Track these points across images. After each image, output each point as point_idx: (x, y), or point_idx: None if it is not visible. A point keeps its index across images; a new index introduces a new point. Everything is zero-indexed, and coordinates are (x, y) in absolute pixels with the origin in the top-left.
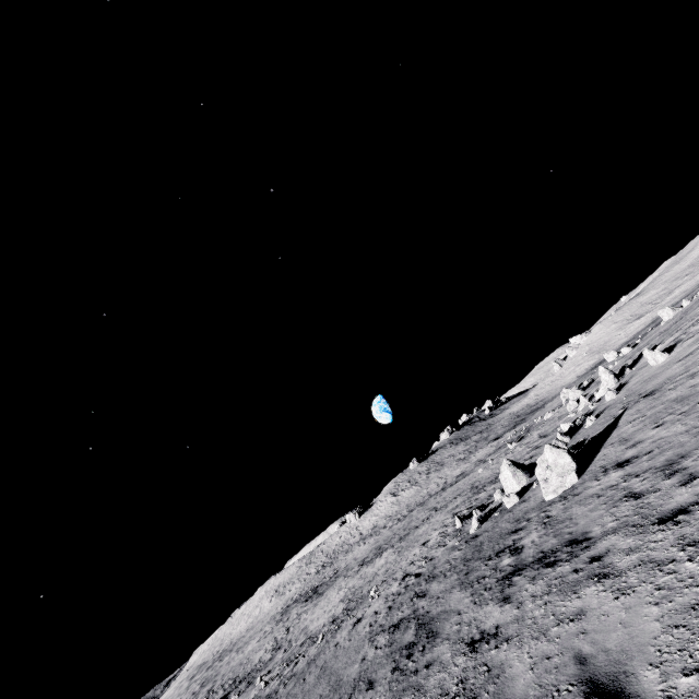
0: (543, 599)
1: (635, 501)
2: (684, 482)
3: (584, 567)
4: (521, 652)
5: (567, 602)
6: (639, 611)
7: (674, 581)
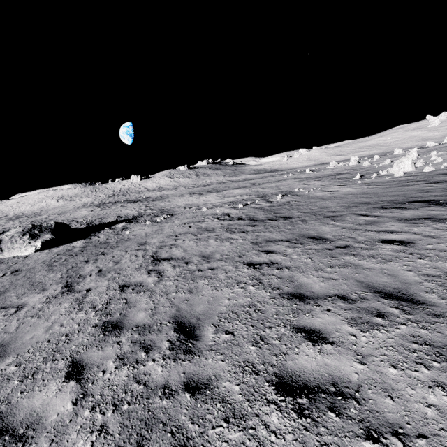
0: None
1: None
2: None
3: None
4: None
5: None
6: None
7: None
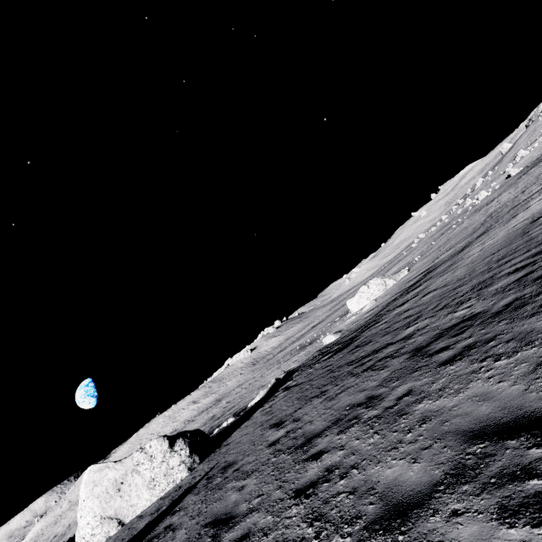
0: None
1: None
2: None
3: None
4: None
5: None
6: None
7: None
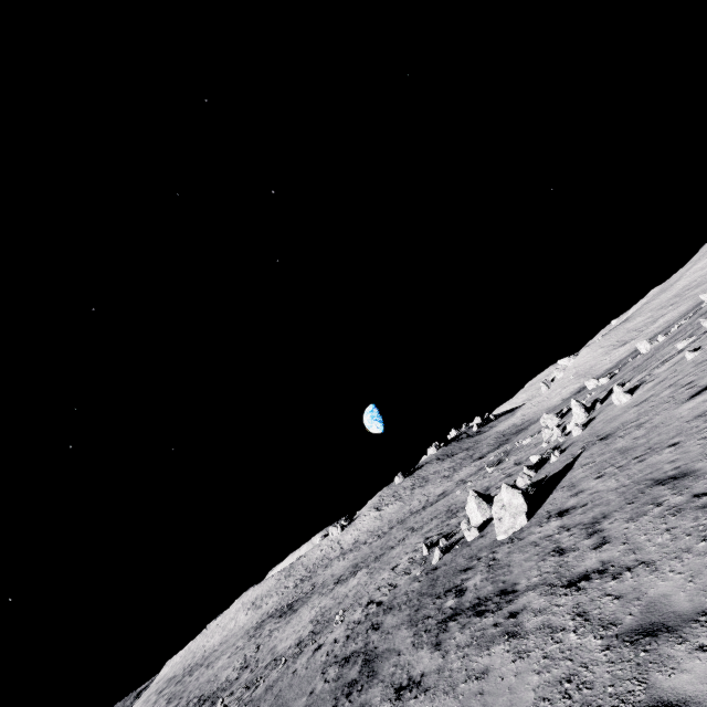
0: (464, 650)
1: (558, 558)
2: (597, 545)
3: (503, 622)
4: (432, 706)
5: (479, 658)
6: (525, 677)
7: (557, 651)
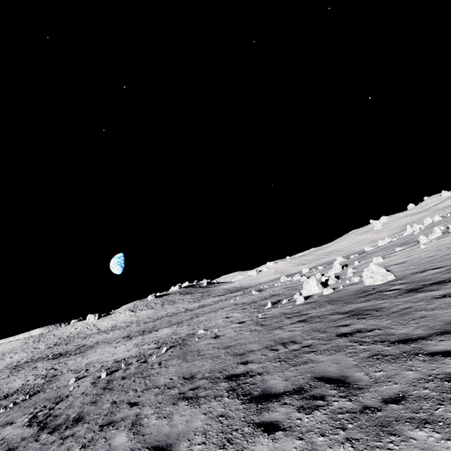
0: None
1: None
2: None
3: None
4: None
5: None
6: None
7: None
